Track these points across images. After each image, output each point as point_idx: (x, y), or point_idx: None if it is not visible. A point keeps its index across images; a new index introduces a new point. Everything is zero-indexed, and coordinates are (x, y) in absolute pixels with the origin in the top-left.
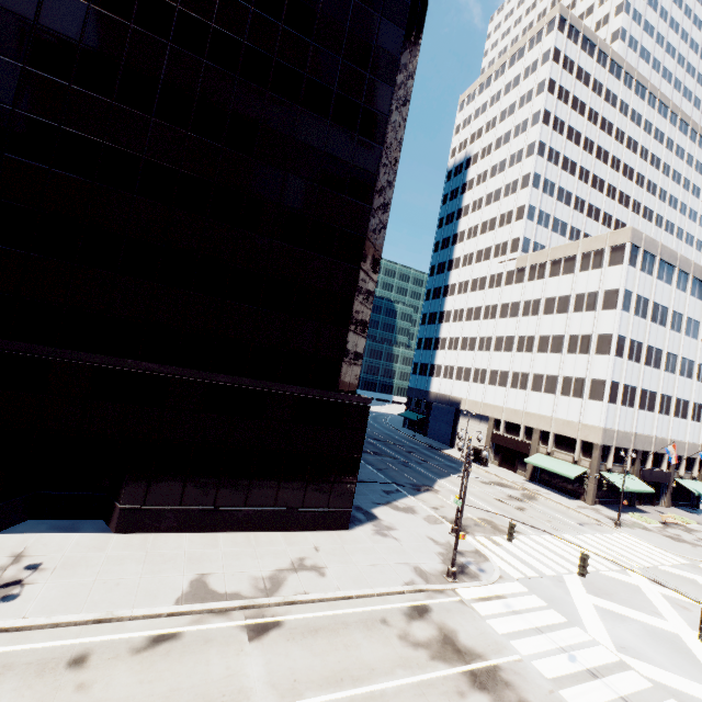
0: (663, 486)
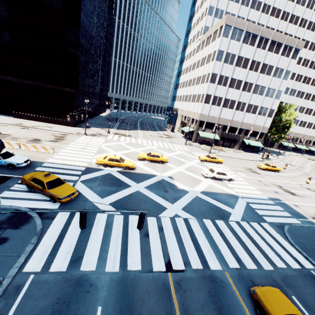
0: (236, 141)
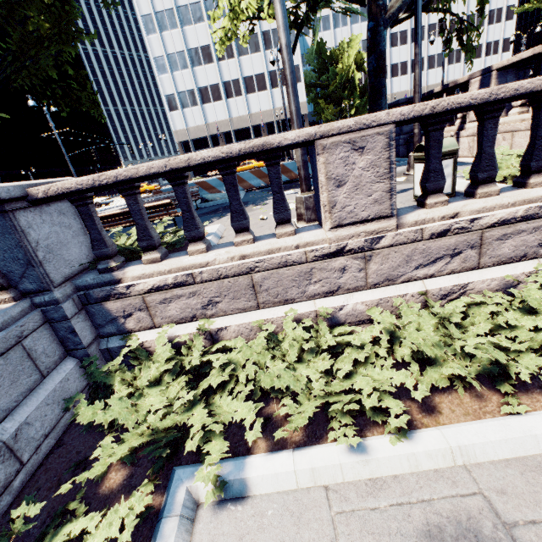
0: None
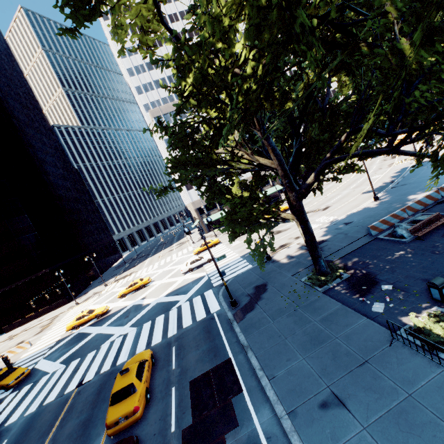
0: None
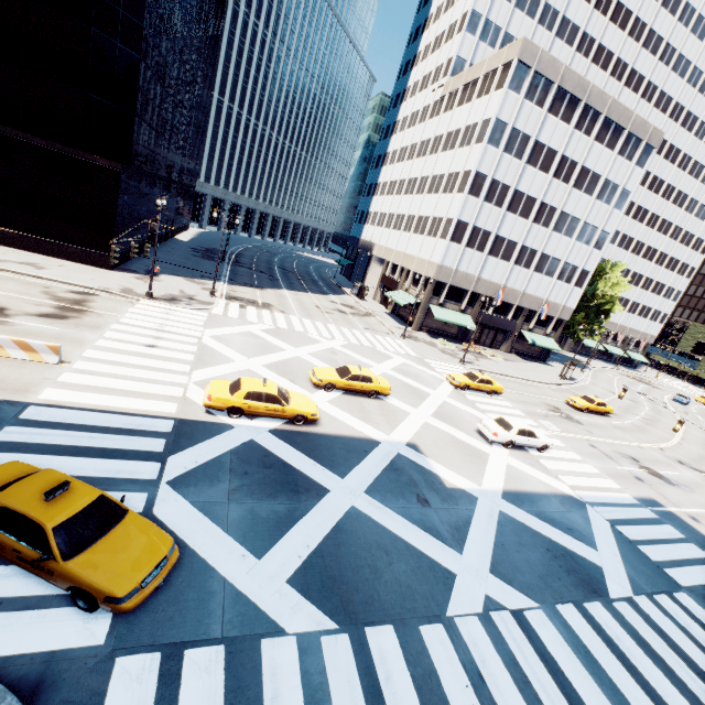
0: (507, 334)
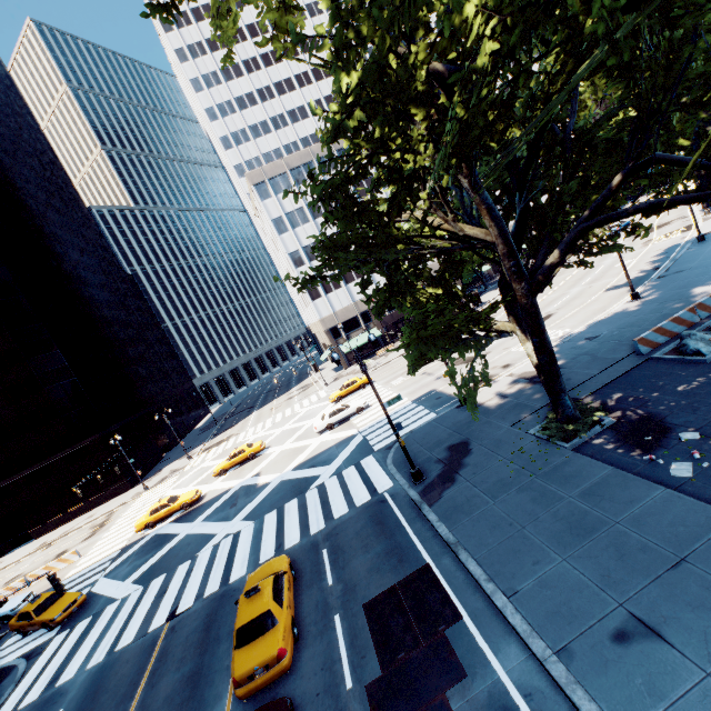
0: None
